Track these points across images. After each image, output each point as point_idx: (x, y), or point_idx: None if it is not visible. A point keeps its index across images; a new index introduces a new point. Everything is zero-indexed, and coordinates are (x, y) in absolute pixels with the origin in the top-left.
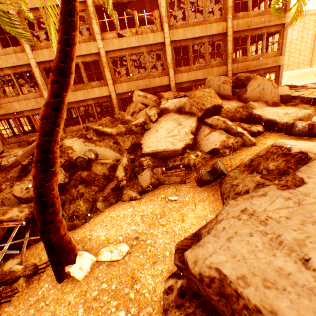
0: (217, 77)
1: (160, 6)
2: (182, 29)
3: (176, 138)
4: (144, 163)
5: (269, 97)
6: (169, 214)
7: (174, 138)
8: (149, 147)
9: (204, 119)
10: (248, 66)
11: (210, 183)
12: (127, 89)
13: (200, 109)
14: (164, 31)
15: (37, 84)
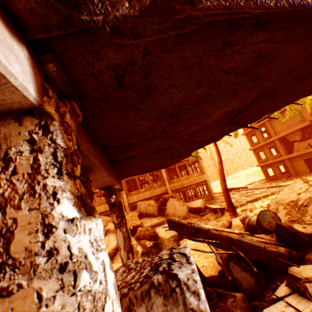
0: (143, 202)
1: None
2: None
3: None
4: None
5: (180, 212)
6: None
7: None
8: None
9: None
10: (182, 184)
11: None
12: None
13: None
14: None
15: None
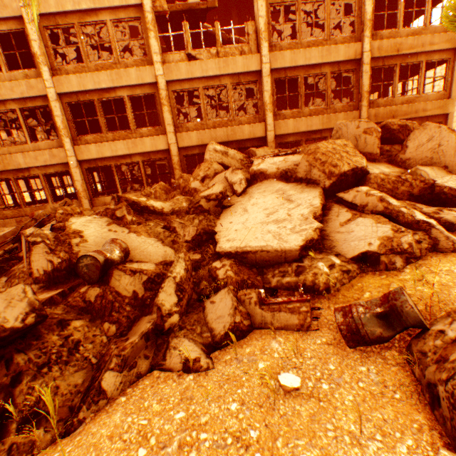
0: (355, 122)
1: (257, 15)
2: (290, 51)
3: (284, 227)
4: (220, 273)
5: (451, 159)
6: (286, 447)
7: (279, 224)
8: (230, 241)
9: (334, 192)
10: (395, 113)
11: (378, 342)
12: (196, 141)
13: (329, 173)
14: (261, 54)
15: (56, 127)
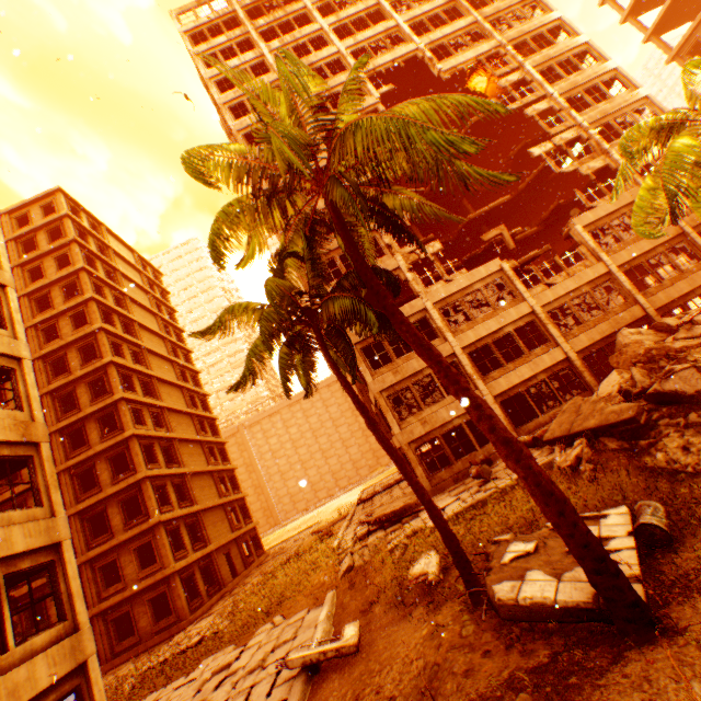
0: None
1: (584, 241)
2: (622, 250)
3: None
4: None
5: None
6: None
7: None
8: None
9: None
10: None
11: None
12: (586, 341)
13: None
14: (602, 261)
15: (464, 375)
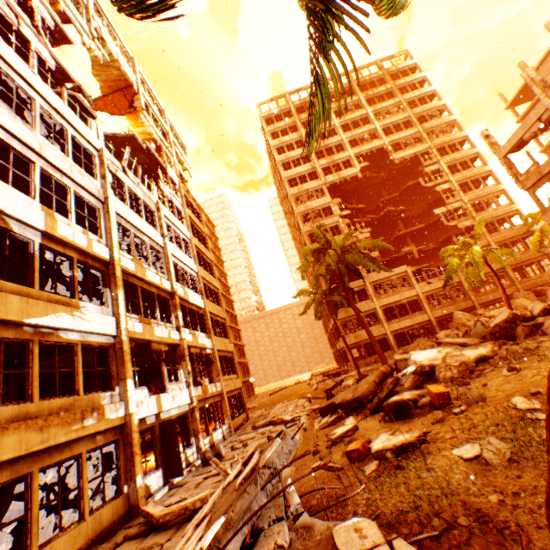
0: (520, 292)
1: None
2: None
3: None
4: None
5: None
6: None
7: None
8: None
9: None
10: (534, 283)
11: None
12: (441, 313)
13: (523, 308)
14: (457, 275)
15: (378, 319)
